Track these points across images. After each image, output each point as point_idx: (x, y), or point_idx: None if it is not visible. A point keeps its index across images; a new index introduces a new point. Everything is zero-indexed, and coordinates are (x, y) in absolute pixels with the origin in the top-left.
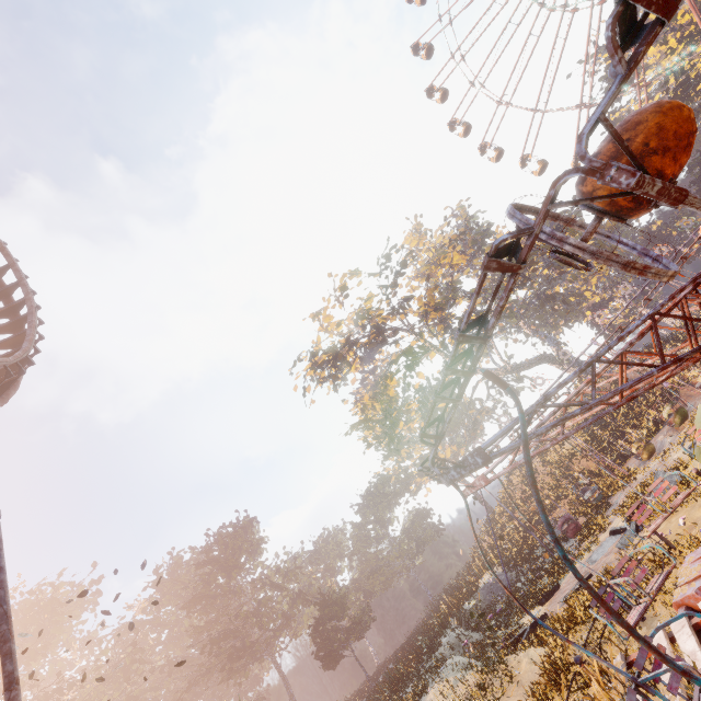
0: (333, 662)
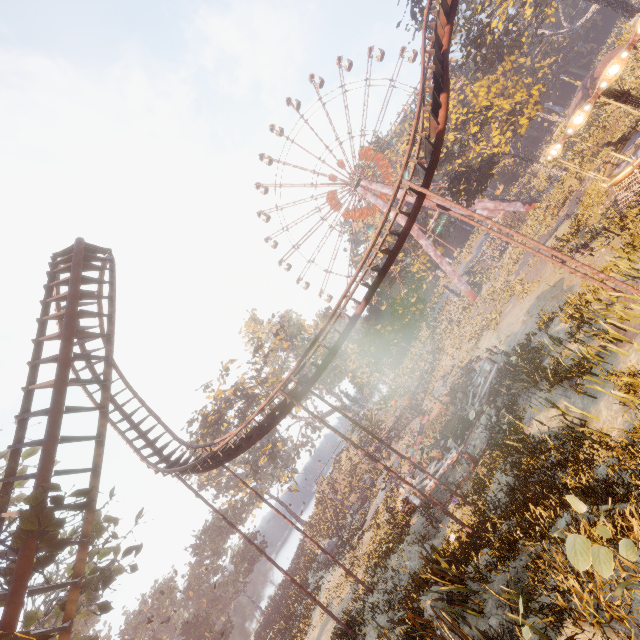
0: None
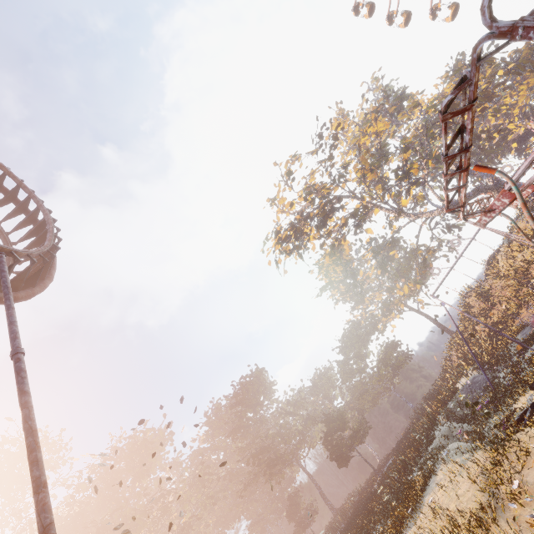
0: (344, 461)
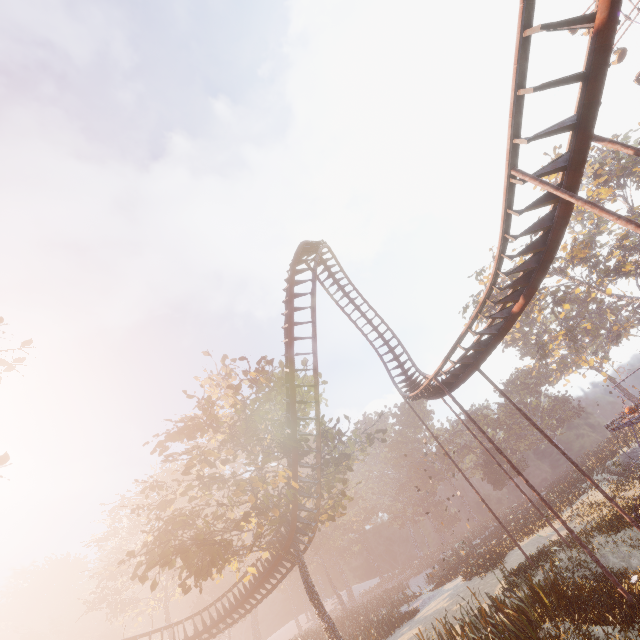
0: (500, 486)
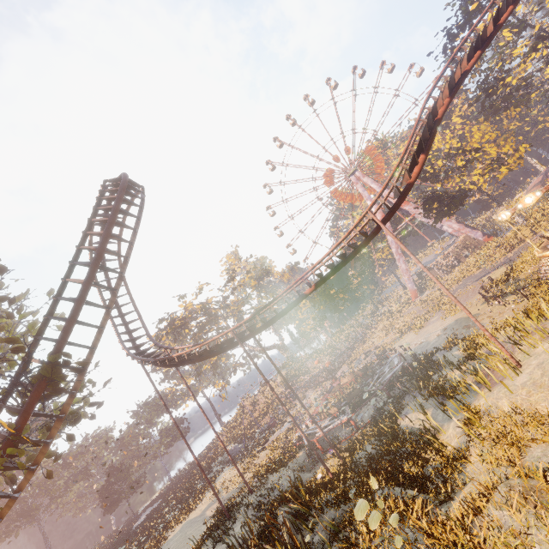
0: (114, 507)
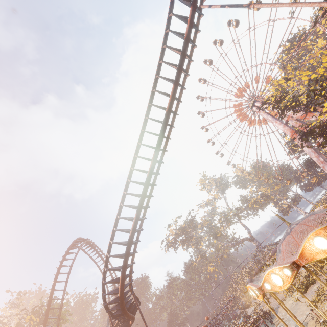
0: None
